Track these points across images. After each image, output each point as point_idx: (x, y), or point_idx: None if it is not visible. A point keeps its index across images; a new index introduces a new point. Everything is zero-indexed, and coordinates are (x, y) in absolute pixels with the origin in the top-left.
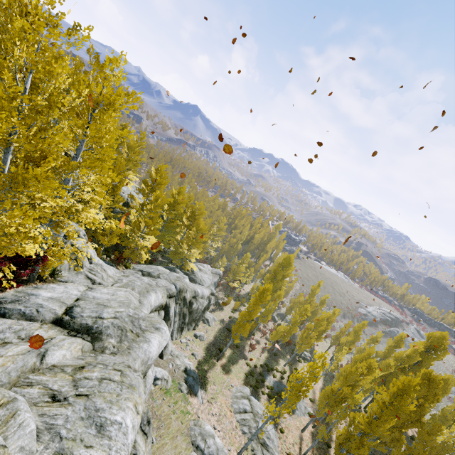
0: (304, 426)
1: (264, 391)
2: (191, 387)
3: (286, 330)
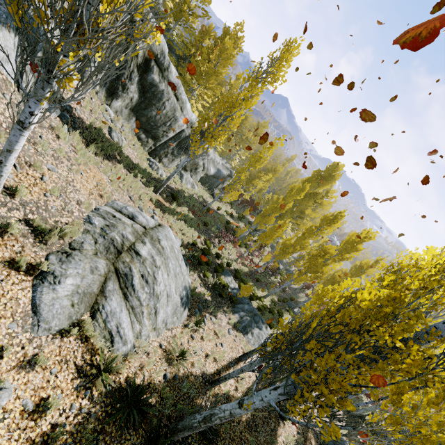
0: (249, 351)
1: (211, 279)
2: None
3: (289, 242)
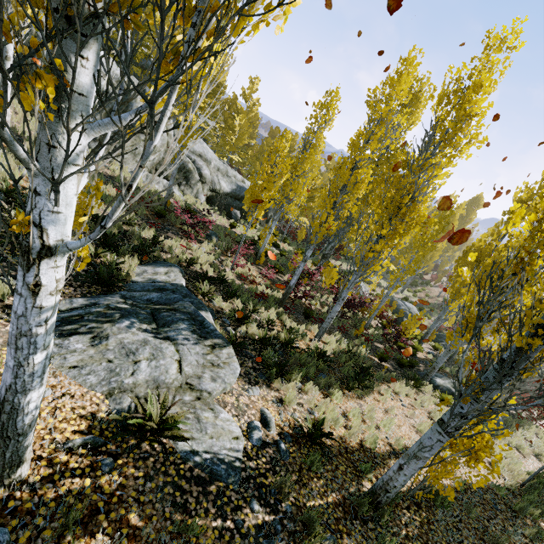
0: None
1: None
2: None
3: (323, 190)
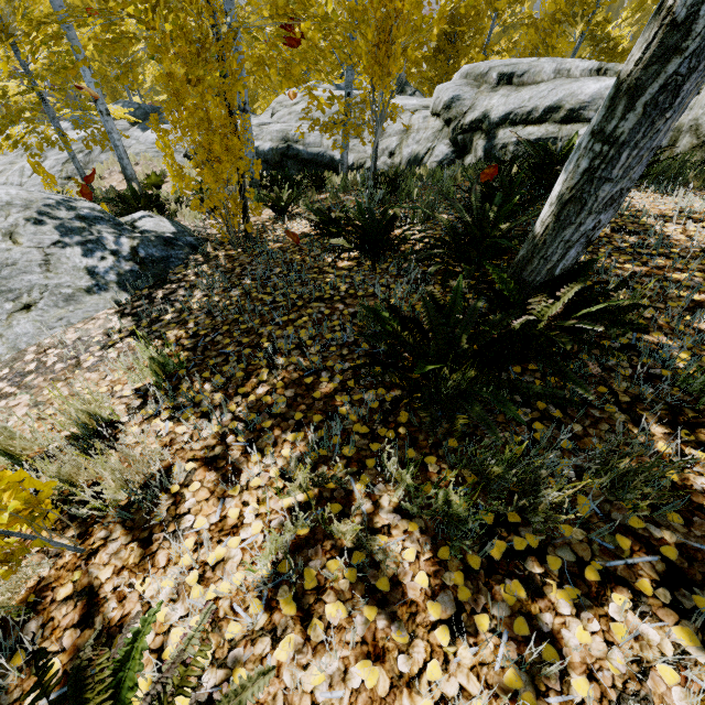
0: None
1: None
2: None
3: None
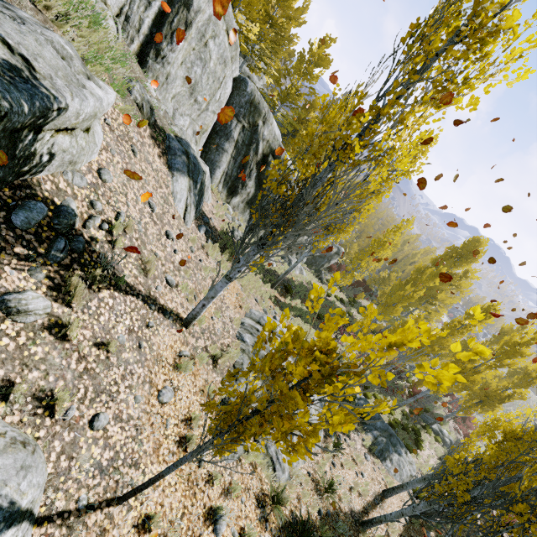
0: (396, 486)
1: None
2: (170, 152)
3: None
